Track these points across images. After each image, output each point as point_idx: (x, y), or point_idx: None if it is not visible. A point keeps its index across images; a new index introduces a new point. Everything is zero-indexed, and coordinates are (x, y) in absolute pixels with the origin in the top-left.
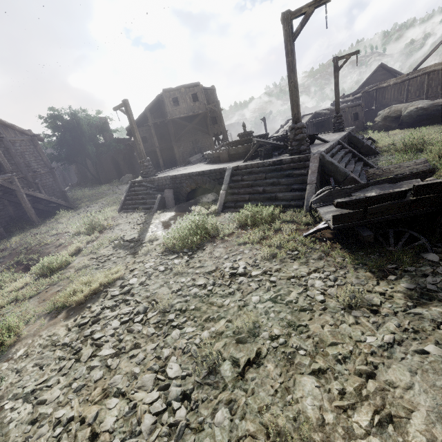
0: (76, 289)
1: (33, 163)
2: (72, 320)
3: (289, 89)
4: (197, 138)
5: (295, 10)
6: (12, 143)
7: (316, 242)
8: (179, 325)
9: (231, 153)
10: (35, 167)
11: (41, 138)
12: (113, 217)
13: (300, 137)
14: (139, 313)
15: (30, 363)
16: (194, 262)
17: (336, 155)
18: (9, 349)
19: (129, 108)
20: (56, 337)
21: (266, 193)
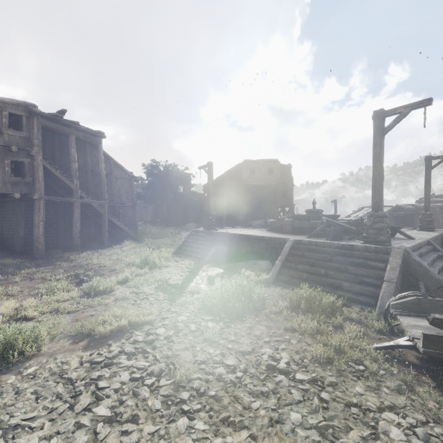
0: (107, 319)
1: (124, 197)
2: (89, 352)
3: (373, 176)
4: (264, 205)
5: (389, 110)
6: (116, 179)
7: (393, 363)
8: (190, 412)
9: (295, 226)
10: (124, 200)
11: (137, 179)
12: (166, 258)
13: (380, 226)
14: (153, 374)
15: (32, 387)
16: (229, 333)
17: (425, 255)
18: (24, 361)
19: (211, 168)
20: (67, 367)
21: (328, 276)
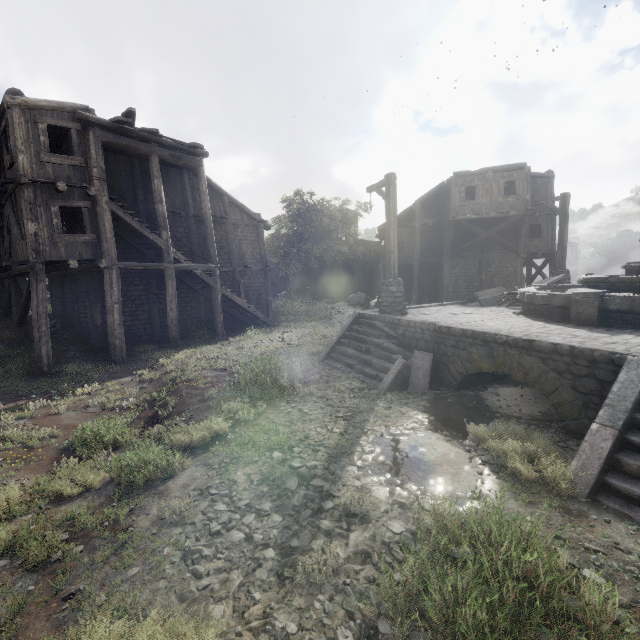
0: None
1: (248, 255)
2: None
3: None
4: (492, 257)
5: None
6: (235, 227)
7: None
8: None
9: (611, 307)
10: (248, 261)
11: (267, 225)
12: (307, 370)
13: None
14: None
15: None
16: None
17: None
18: None
19: (393, 187)
20: None
21: None
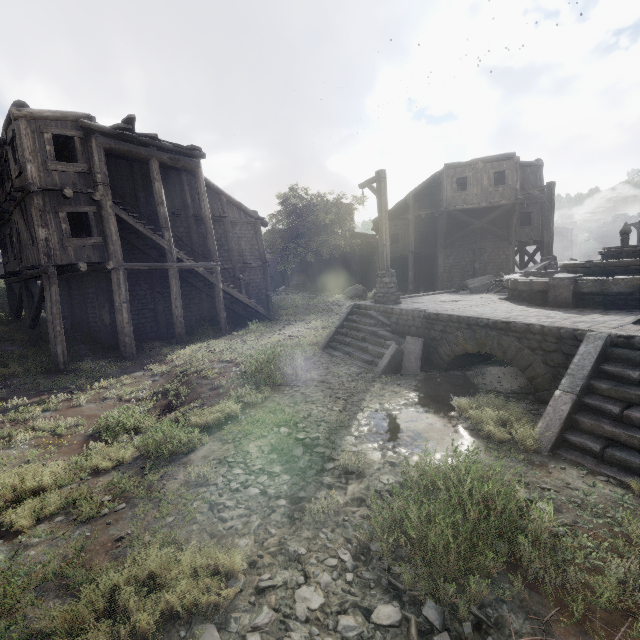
0: (125, 581)
1: (247, 252)
2: None
3: None
4: (484, 246)
5: None
6: (233, 225)
7: None
8: None
9: (584, 290)
10: (248, 258)
11: (265, 222)
12: (308, 359)
13: None
14: None
15: None
16: None
17: None
18: None
19: (384, 184)
20: None
21: None
